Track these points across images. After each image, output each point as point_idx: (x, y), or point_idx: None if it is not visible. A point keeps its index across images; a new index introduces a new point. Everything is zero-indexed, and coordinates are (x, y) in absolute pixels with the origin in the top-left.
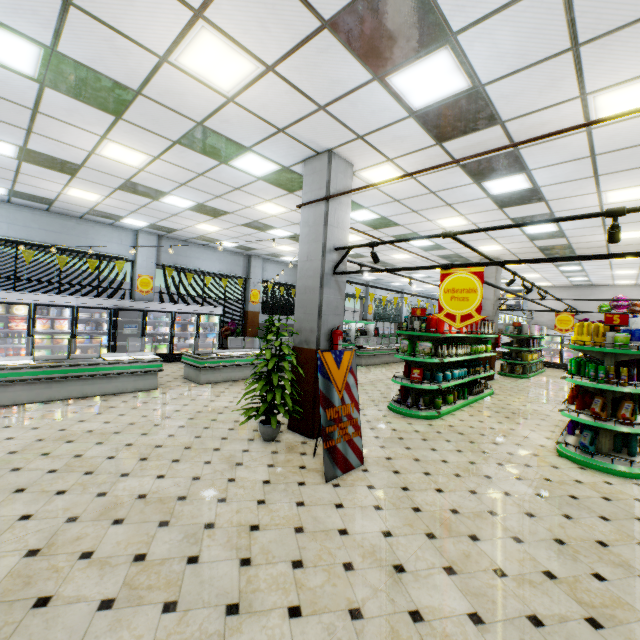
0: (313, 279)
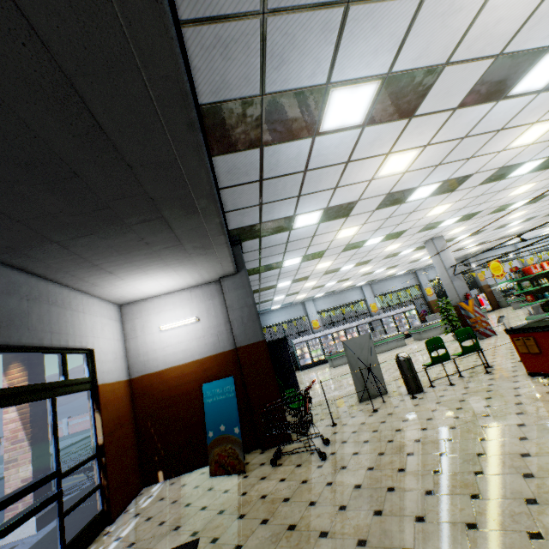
0: (447, 280)
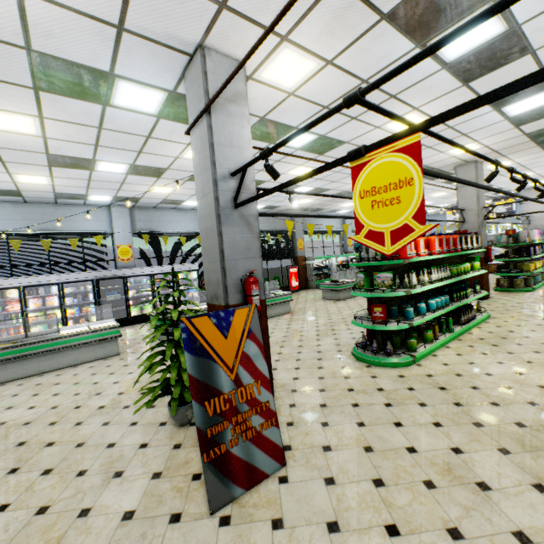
0: (210, 218)
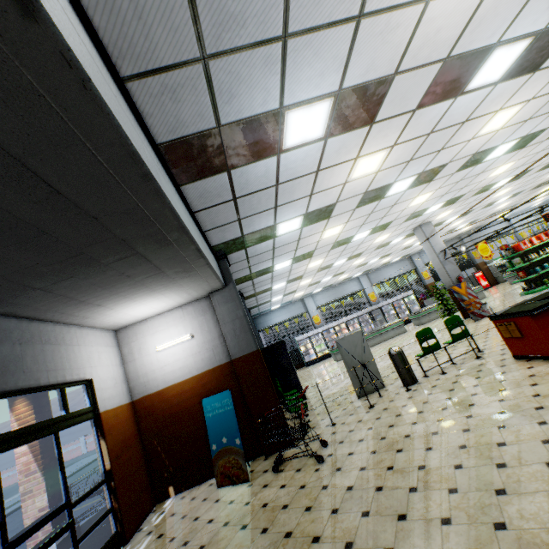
0: (439, 265)
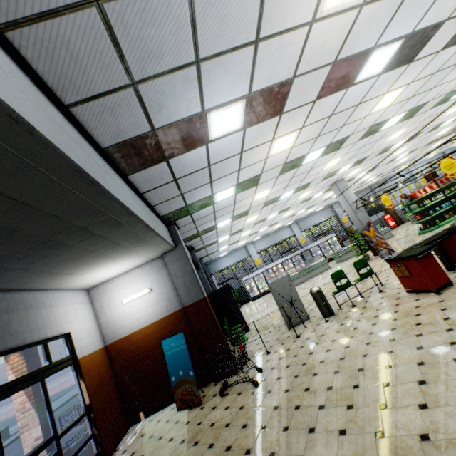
0: (352, 214)
